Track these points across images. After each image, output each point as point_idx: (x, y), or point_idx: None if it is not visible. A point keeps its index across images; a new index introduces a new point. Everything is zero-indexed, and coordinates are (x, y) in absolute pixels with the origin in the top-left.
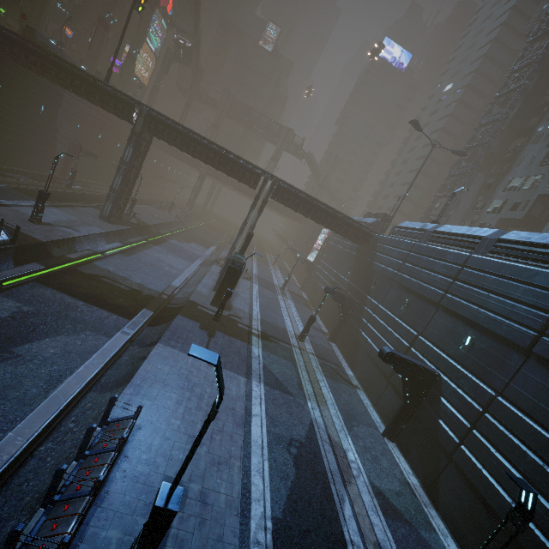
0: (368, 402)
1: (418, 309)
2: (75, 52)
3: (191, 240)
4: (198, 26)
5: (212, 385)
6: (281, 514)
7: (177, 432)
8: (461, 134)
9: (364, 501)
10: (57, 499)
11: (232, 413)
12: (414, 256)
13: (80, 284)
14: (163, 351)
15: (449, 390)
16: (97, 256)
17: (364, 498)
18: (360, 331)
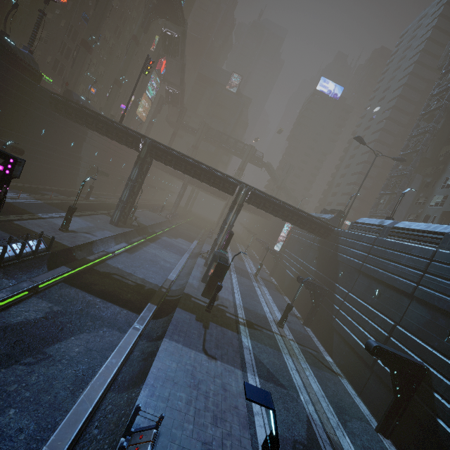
0: (353, 391)
1: (390, 299)
2: (96, 103)
3: (178, 236)
4: (183, 79)
5: (214, 381)
6: None
7: (191, 439)
8: (393, 143)
9: None
10: None
11: (236, 412)
12: (378, 249)
13: (96, 282)
14: (169, 346)
15: (443, 386)
16: (109, 256)
17: None
18: (333, 317)
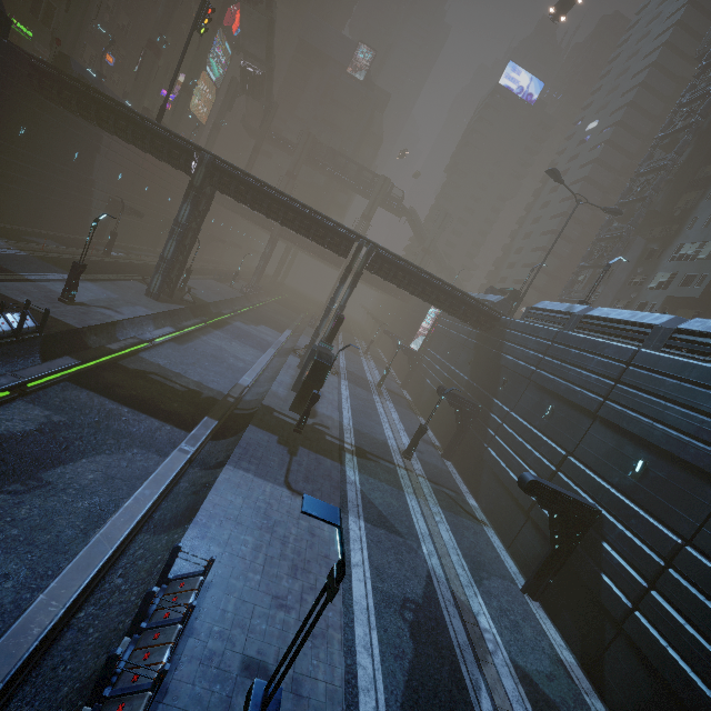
0: (499, 544)
1: (566, 419)
2: (116, 84)
3: (260, 322)
4: (272, 50)
5: (298, 523)
6: (399, 710)
7: (258, 592)
8: (611, 185)
9: (507, 688)
10: (108, 695)
11: (326, 562)
12: (559, 349)
13: (123, 383)
14: (233, 476)
15: (615, 534)
16: (144, 346)
17: (506, 685)
18: (485, 446)
